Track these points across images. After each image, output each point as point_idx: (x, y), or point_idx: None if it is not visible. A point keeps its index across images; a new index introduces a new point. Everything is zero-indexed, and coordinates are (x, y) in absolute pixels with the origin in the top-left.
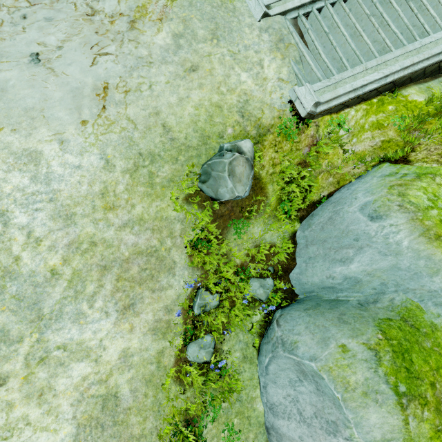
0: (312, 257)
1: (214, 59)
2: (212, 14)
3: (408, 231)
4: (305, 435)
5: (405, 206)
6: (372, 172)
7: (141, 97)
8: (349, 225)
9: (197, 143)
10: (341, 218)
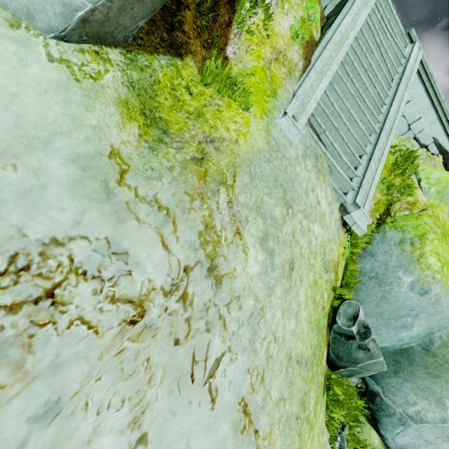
0: (373, 326)
1: (298, 235)
2: (273, 173)
3: (444, 296)
4: (432, 448)
5: (436, 277)
6: (382, 237)
7: (273, 362)
8: (404, 302)
9: (316, 338)
10: (395, 297)
